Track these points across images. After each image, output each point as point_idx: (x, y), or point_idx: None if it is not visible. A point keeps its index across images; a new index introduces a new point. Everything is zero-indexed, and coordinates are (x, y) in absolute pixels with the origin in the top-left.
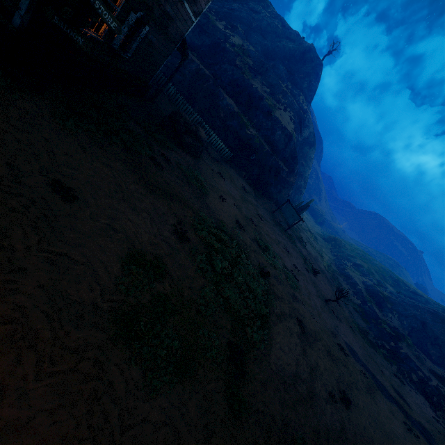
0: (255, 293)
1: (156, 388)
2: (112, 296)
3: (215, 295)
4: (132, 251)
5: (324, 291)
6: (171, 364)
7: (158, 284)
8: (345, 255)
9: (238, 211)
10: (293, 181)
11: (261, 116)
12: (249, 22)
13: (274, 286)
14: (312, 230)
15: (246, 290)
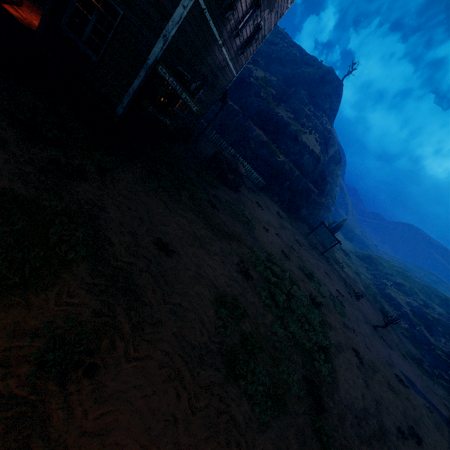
0: (313, 324)
1: (264, 421)
2: (216, 338)
3: (283, 330)
4: (217, 294)
5: (370, 316)
6: (268, 399)
7: (241, 323)
8: (383, 273)
9: (280, 239)
10: (324, 201)
11: (288, 142)
12: (268, 54)
13: (326, 316)
14: (344, 248)
15: (306, 323)
